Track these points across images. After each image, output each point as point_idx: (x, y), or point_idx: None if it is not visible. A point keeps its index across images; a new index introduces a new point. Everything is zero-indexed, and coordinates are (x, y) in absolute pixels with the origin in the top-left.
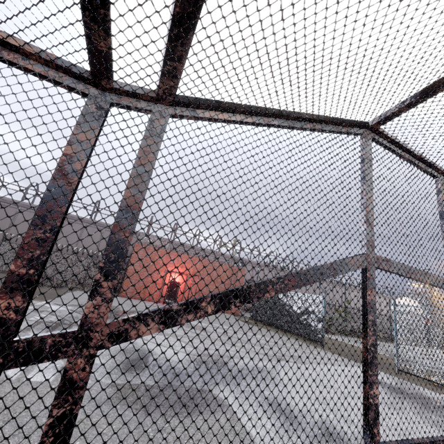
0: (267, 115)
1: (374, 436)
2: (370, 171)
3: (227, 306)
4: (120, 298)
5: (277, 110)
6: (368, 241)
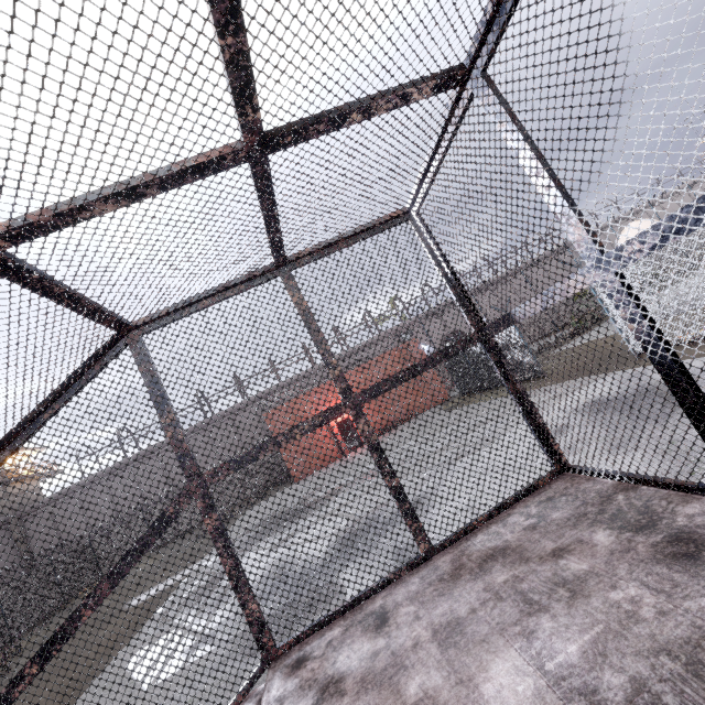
0: None
1: (265, 644)
2: (155, 383)
3: (49, 656)
4: (293, 487)
5: None
6: (185, 468)
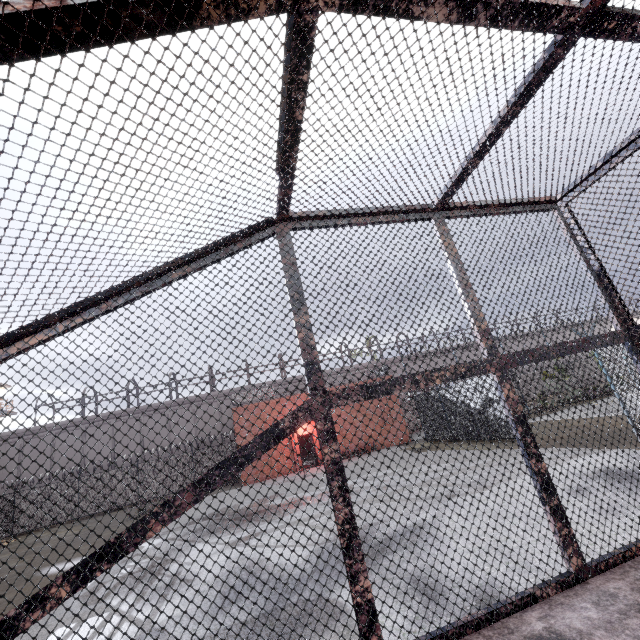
0: (101, 301)
1: None
2: (295, 278)
3: (89, 577)
4: (242, 489)
5: (110, 290)
6: (311, 378)
